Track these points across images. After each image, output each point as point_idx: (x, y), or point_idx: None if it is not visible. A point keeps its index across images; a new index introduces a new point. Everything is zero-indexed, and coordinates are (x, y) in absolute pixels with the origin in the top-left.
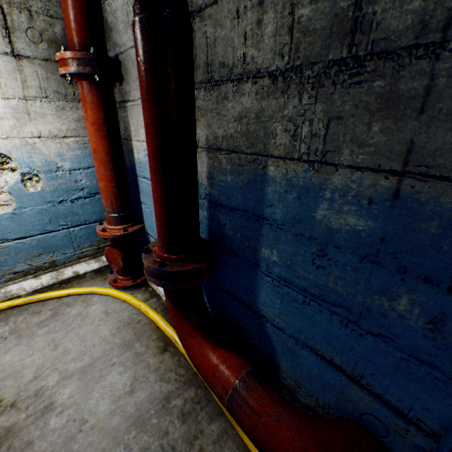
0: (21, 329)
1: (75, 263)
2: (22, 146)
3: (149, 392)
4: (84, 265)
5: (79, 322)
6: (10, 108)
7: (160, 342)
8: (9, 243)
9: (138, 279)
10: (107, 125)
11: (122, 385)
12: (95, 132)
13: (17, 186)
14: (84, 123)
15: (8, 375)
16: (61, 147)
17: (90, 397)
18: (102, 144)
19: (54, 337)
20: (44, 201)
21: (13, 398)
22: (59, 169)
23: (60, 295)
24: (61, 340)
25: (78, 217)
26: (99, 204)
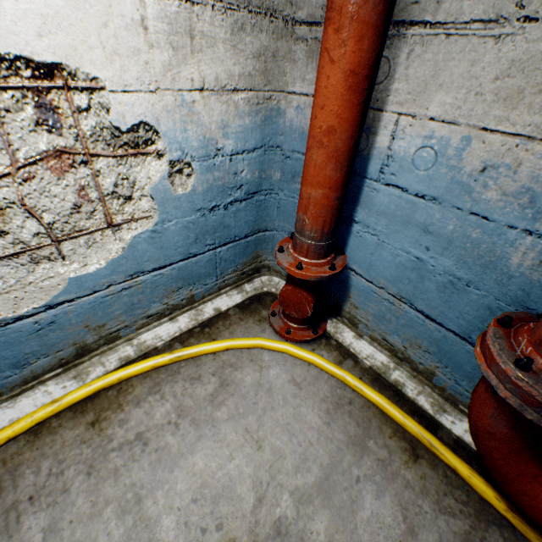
0: (189, 409)
1: (215, 296)
2: (174, 108)
3: (436, 533)
4: (225, 298)
5: (266, 399)
6: (165, 21)
7: (401, 440)
8: (144, 276)
9: (318, 328)
10: (371, 78)
11: (391, 519)
12: (346, 92)
13: (161, 185)
14: (263, 61)
15: (218, 494)
16: (226, 111)
17: (359, 541)
18: (348, 118)
19: (246, 426)
20: (193, 209)
21: (249, 539)
22: (218, 152)
23: (215, 350)
24: (258, 432)
25: (228, 232)
26: (255, 210)
